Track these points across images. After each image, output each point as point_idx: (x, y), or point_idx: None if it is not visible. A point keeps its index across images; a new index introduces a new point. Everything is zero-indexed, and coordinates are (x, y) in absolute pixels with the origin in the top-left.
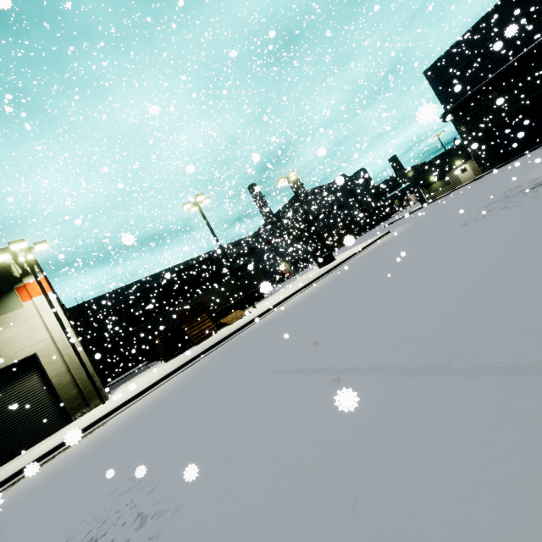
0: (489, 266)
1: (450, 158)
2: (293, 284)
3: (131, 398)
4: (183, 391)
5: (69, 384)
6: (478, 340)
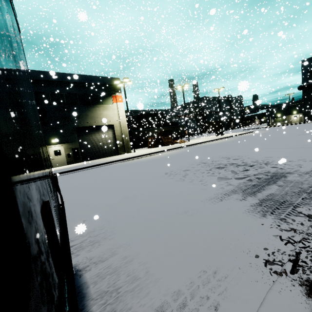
0: (310, 141)
1: (292, 109)
2: (203, 138)
3: (159, 151)
4: (195, 151)
5: (120, 141)
6: (309, 146)
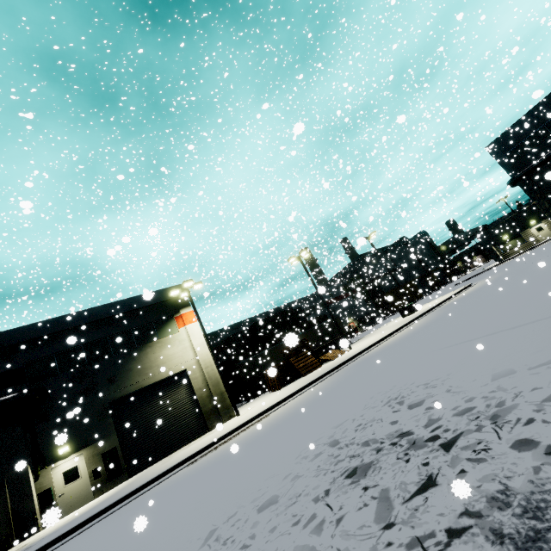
0: None
1: (523, 218)
2: (379, 331)
3: (280, 401)
4: (346, 382)
5: (207, 398)
6: None
